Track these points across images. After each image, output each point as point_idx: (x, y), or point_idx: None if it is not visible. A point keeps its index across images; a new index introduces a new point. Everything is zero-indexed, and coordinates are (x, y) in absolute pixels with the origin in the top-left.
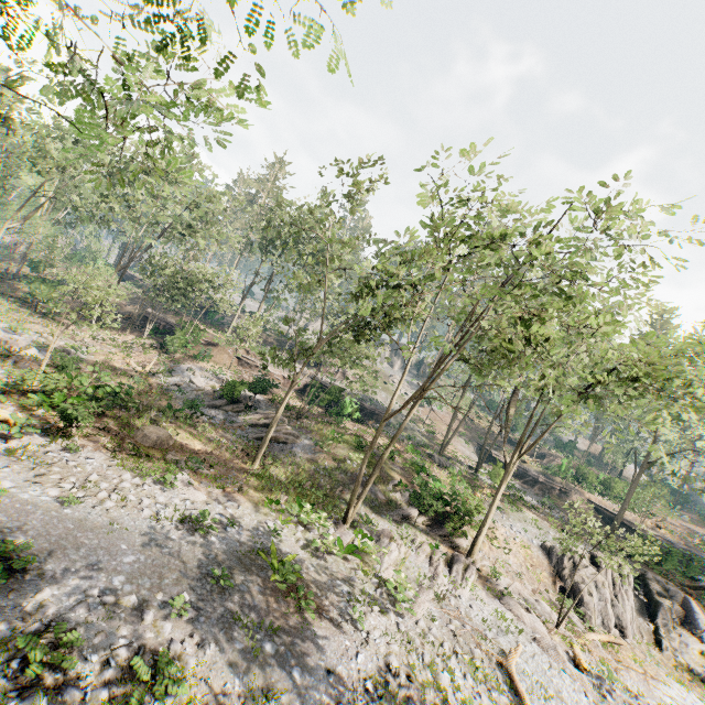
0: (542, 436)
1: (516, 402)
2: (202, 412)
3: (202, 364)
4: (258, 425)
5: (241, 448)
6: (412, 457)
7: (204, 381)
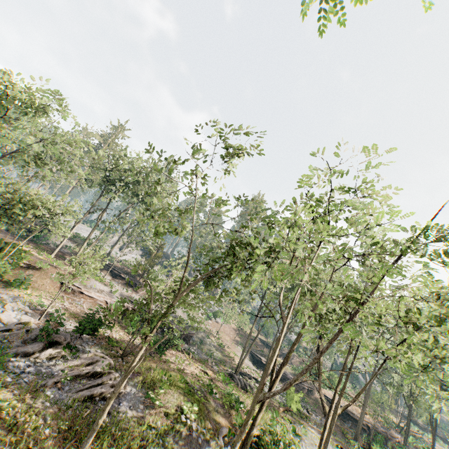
0: (364, 389)
1: (323, 346)
2: (5, 367)
3: (17, 291)
4: (79, 376)
5: (57, 429)
6: (226, 387)
7: (16, 316)
